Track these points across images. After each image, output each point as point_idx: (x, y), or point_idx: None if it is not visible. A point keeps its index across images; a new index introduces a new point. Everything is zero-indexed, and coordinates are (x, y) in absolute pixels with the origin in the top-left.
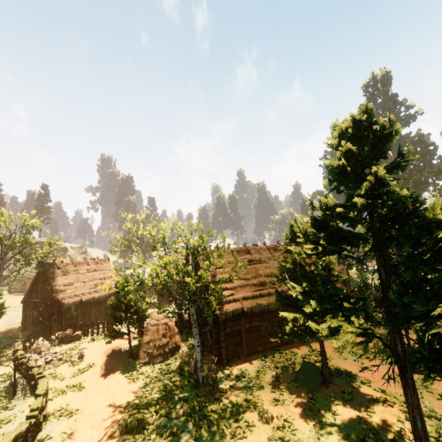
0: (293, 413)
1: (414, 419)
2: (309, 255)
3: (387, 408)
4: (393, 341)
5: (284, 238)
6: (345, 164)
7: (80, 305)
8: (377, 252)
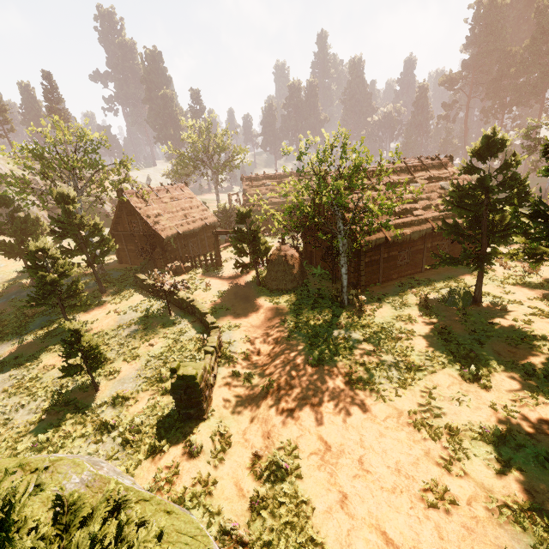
0: (448, 324)
1: None
2: None
3: (543, 319)
4: None
5: (470, 155)
6: None
7: (177, 238)
8: None
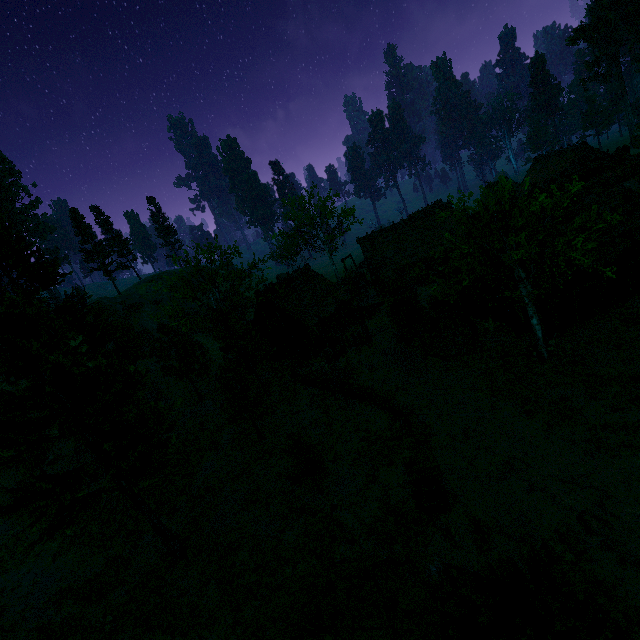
0: None
1: None
2: None
3: None
4: None
5: None
6: None
7: (318, 324)
8: None
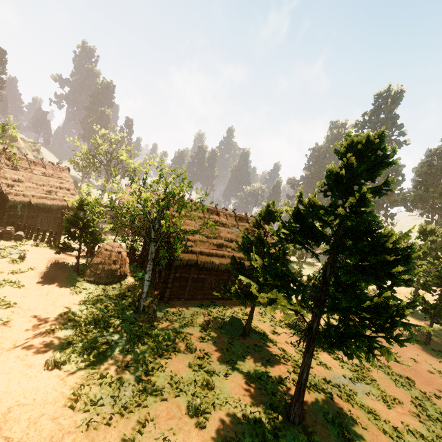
0: (213, 350)
1: (302, 372)
2: (280, 238)
3: (283, 362)
4: (313, 320)
5: (257, 214)
6: (343, 175)
7: (27, 207)
8: (331, 254)
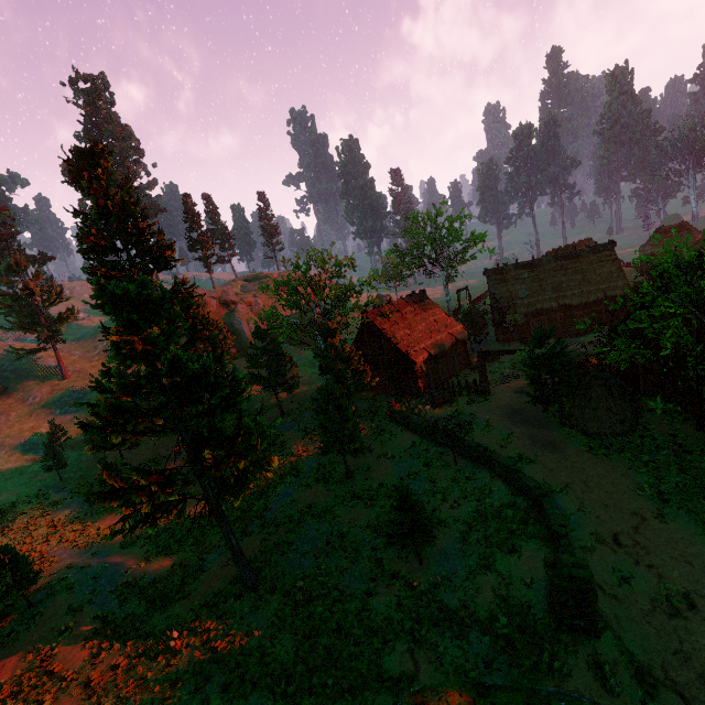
0: None
1: None
2: None
3: None
4: None
5: None
6: None
7: (427, 360)
8: None
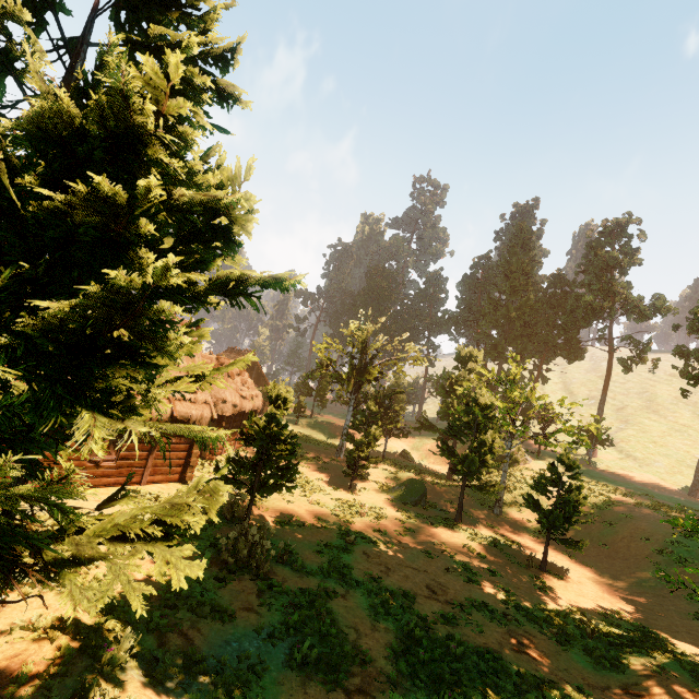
0: None
1: None
2: None
3: (35, 646)
4: None
5: None
6: None
7: None
8: None
